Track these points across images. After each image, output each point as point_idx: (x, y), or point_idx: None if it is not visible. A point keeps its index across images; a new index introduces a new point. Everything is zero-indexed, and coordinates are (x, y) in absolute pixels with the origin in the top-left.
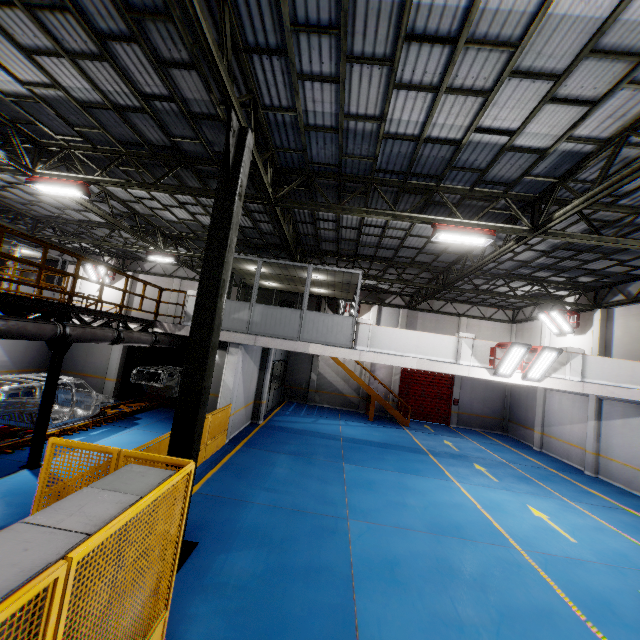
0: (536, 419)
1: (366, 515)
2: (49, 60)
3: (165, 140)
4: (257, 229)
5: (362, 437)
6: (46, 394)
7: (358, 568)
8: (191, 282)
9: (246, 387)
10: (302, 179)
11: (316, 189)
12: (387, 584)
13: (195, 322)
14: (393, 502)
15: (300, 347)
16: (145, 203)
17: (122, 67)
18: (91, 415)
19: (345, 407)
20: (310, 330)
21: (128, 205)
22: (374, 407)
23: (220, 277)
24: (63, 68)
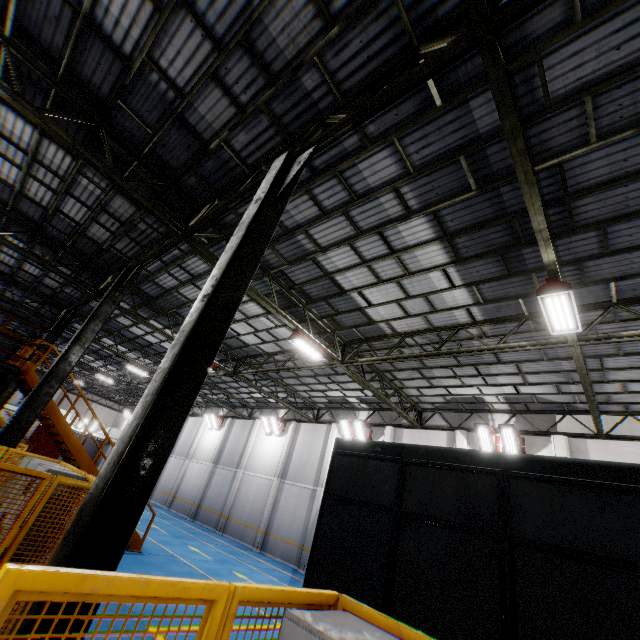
0: (103, 460)
1: None
2: None
3: None
4: None
5: None
6: None
7: None
8: None
9: None
10: None
11: None
12: None
13: None
14: None
15: None
16: None
17: None
18: None
19: None
20: None
21: None
22: None
23: None
24: None
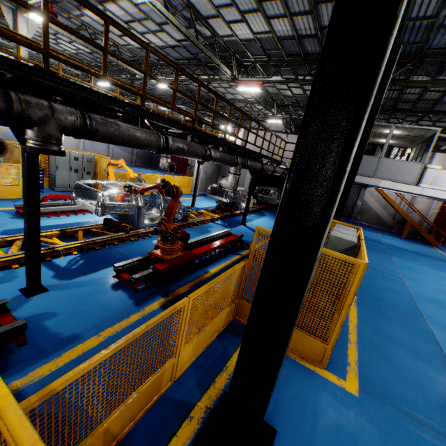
0: None
1: (414, 280)
2: (276, 20)
3: (317, 50)
4: None
5: (399, 246)
6: (249, 195)
7: (415, 296)
8: (279, 134)
9: None
10: (413, 62)
11: (419, 66)
12: (434, 306)
13: None
14: (431, 280)
15: (373, 182)
16: (277, 87)
17: (318, 15)
18: (250, 207)
19: (380, 226)
20: (383, 171)
21: (265, 89)
22: (408, 229)
23: (366, 142)
24: (281, 22)
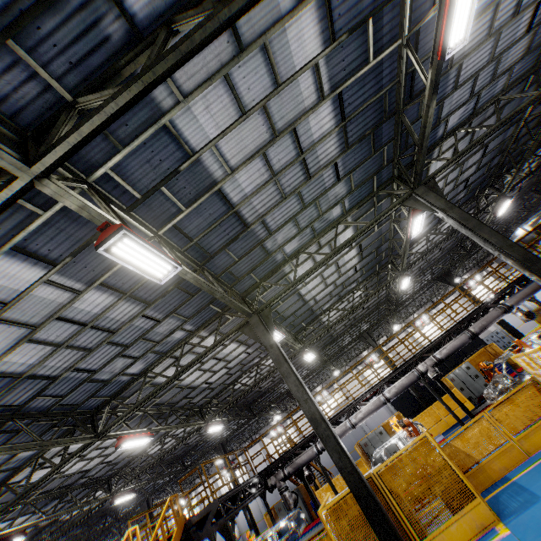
0: None
1: None
2: None
3: None
4: None
5: None
6: None
7: None
8: None
9: None
10: None
11: None
12: None
13: None
14: None
15: None
16: None
17: None
18: None
19: None
20: None
21: None
22: None
23: None
24: None
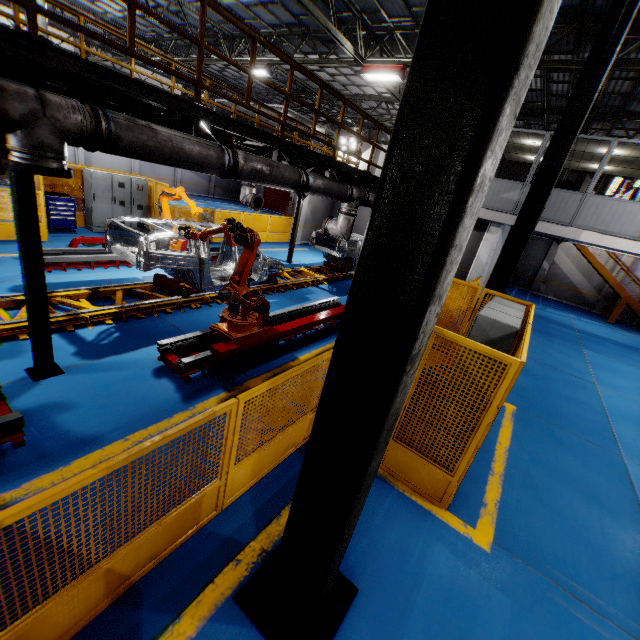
0: None
1: (613, 388)
2: None
3: None
4: (544, 91)
5: (600, 334)
6: None
7: (610, 412)
8: None
9: (490, 264)
10: None
11: None
12: (638, 428)
13: (526, 206)
14: None
15: (570, 233)
16: None
17: None
18: None
19: (575, 303)
20: (588, 216)
21: None
22: (619, 310)
23: (560, 168)
24: None
